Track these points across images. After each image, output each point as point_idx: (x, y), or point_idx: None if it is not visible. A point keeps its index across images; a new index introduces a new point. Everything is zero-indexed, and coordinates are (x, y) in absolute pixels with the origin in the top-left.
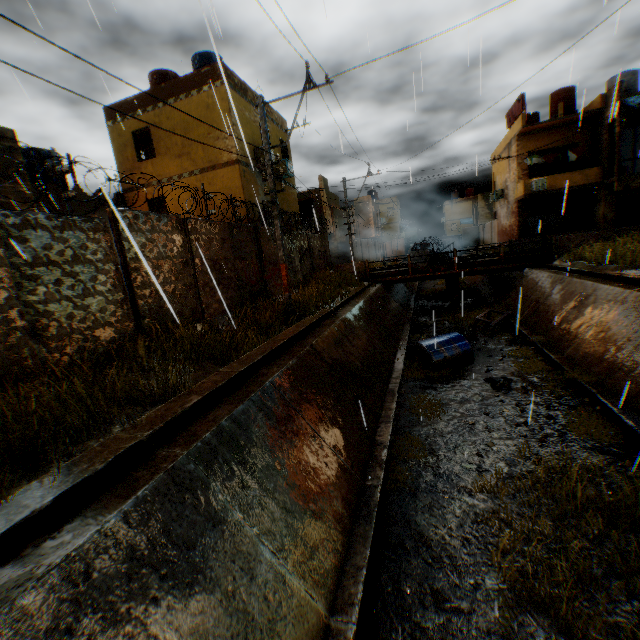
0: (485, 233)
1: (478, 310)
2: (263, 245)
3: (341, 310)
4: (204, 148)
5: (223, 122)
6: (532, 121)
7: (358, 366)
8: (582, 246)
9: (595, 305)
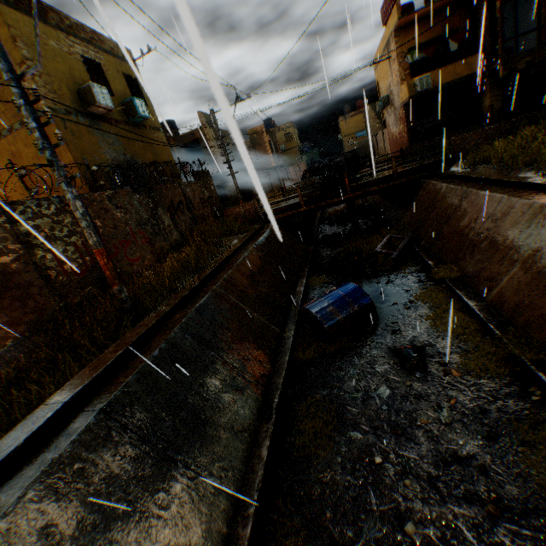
0: (378, 143)
1: (378, 235)
2: (95, 217)
3: (209, 283)
4: (3, 99)
5: (12, 58)
6: (408, 14)
7: (213, 388)
8: (478, 145)
9: (519, 230)
